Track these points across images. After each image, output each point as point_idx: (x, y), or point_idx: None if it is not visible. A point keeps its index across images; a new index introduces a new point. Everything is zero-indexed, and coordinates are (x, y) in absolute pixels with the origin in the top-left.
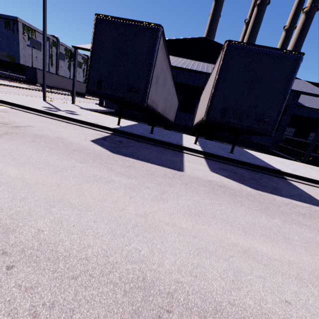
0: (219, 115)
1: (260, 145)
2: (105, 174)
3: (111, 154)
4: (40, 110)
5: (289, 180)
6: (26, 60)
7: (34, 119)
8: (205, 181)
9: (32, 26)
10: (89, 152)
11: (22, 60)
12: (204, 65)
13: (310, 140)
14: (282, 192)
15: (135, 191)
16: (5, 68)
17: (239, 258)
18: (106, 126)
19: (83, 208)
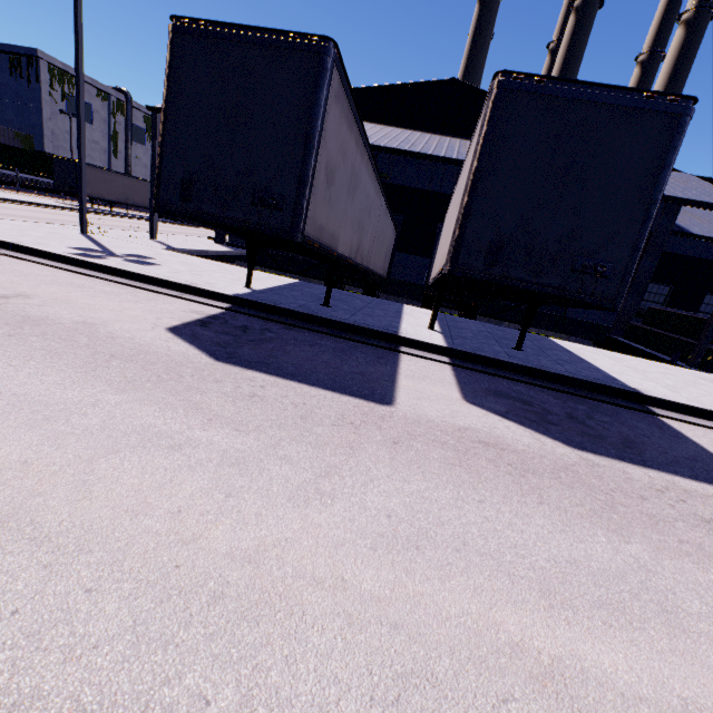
0: (483, 261)
1: (589, 326)
2: (177, 422)
3: (212, 363)
4: (61, 257)
5: (662, 417)
6: (58, 143)
7: (40, 279)
8: (446, 430)
9: (71, 69)
10: (153, 361)
11: (49, 143)
12: (453, 144)
13: (706, 312)
14: (648, 452)
15: (247, 472)
16: (10, 163)
17: (529, 707)
18: (215, 292)
19: (70, 542)
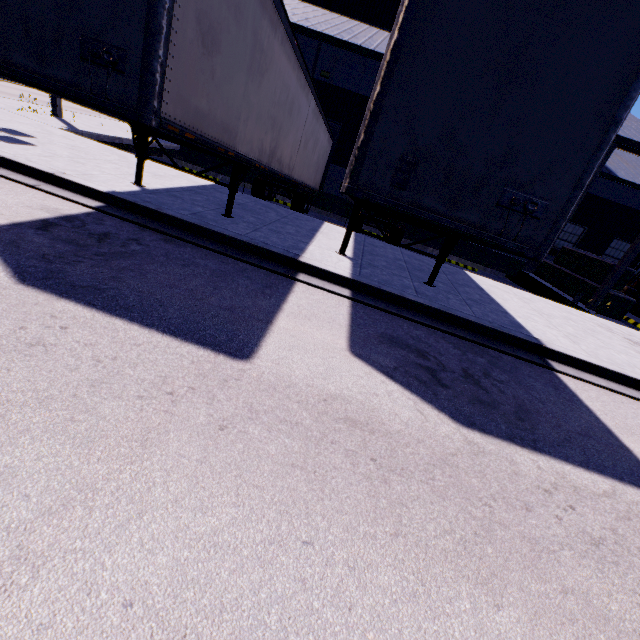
0: (390, 180)
1: (506, 259)
2: None
3: (7, 286)
4: None
5: (559, 374)
6: None
7: None
8: (307, 401)
9: None
10: None
11: None
12: None
13: (610, 255)
14: (541, 427)
15: None
16: None
17: None
18: (85, 186)
19: None
